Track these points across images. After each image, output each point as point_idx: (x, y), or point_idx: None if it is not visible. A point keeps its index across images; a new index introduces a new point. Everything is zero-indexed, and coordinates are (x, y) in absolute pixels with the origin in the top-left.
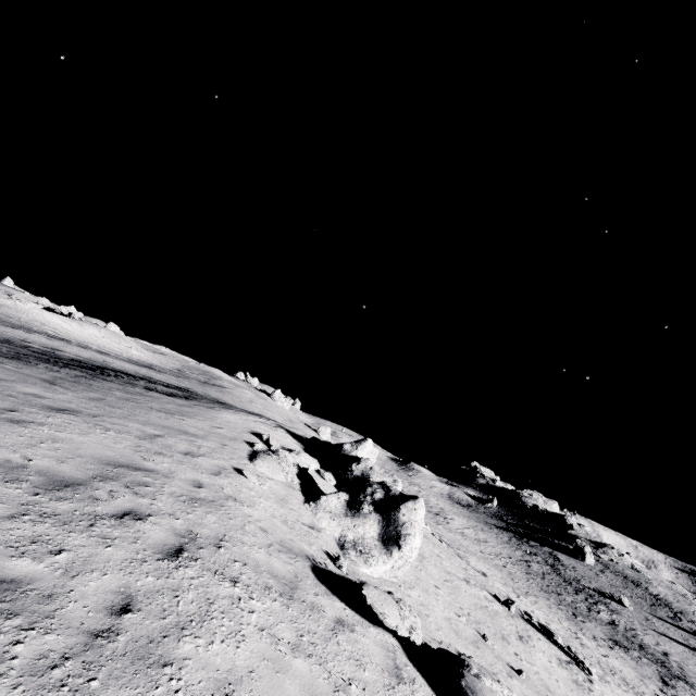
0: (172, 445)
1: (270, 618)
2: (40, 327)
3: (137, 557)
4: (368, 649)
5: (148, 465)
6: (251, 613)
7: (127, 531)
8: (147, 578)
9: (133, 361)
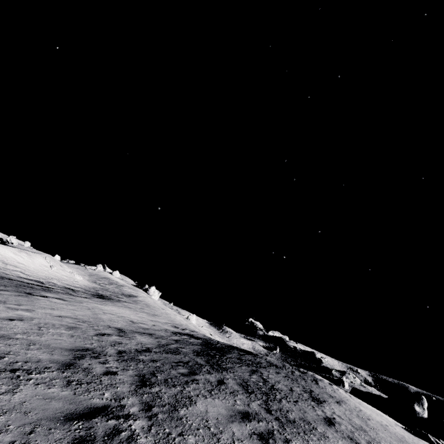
0: None
1: None
2: (9, 270)
3: None
4: None
5: None
6: None
7: None
8: None
9: (87, 290)
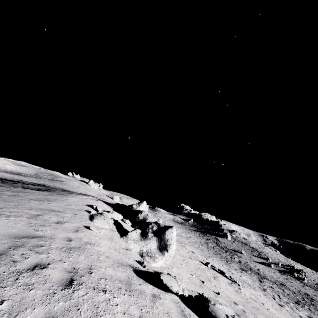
0: (48, 219)
1: (125, 305)
2: None
3: (49, 292)
4: (169, 306)
5: (39, 234)
6: (117, 306)
7: (39, 277)
8: (59, 303)
9: (8, 171)
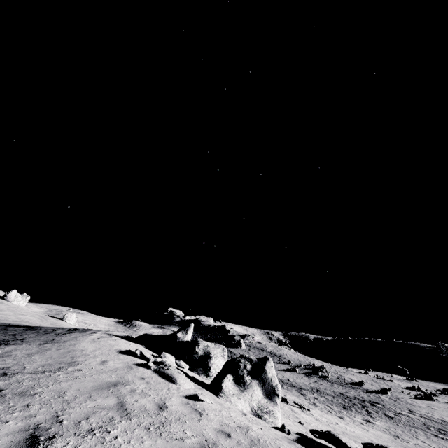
0: (142, 406)
1: None
2: None
3: None
4: None
5: (193, 444)
6: None
7: None
8: None
9: None
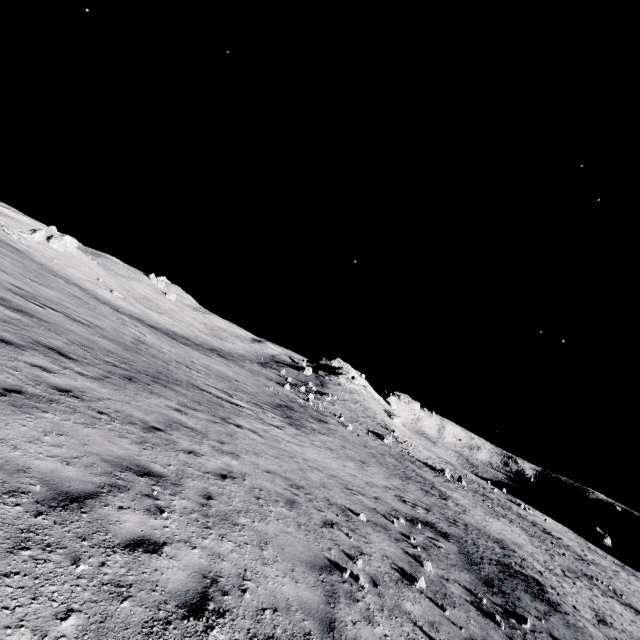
0: None
1: None
2: None
3: None
4: None
5: None
6: None
7: None
8: None
9: None
